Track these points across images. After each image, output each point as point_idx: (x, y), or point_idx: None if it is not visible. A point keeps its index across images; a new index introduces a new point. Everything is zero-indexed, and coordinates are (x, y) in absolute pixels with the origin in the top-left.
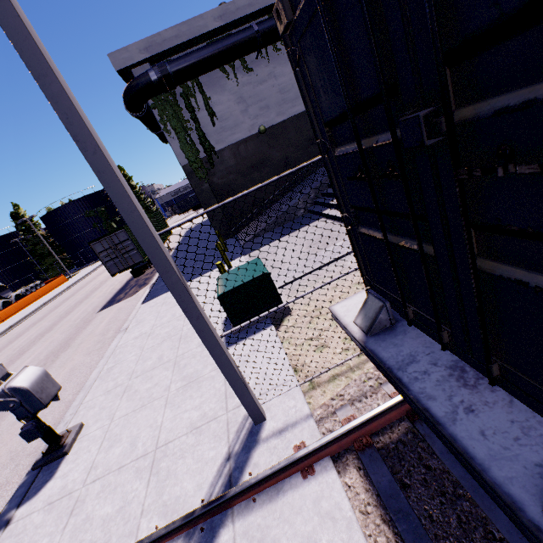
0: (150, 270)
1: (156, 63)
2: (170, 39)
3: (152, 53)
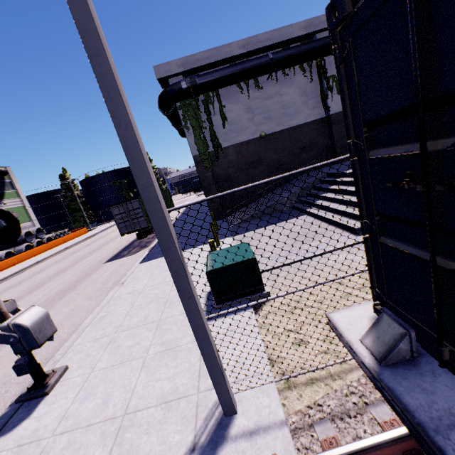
0: (152, 235)
1: (188, 76)
2: (202, 59)
3: (186, 68)
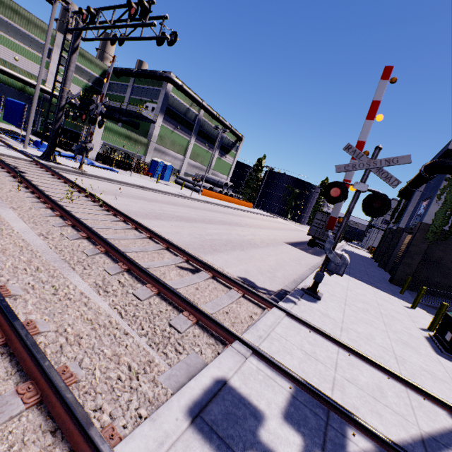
0: (317, 249)
1: None
2: None
3: None
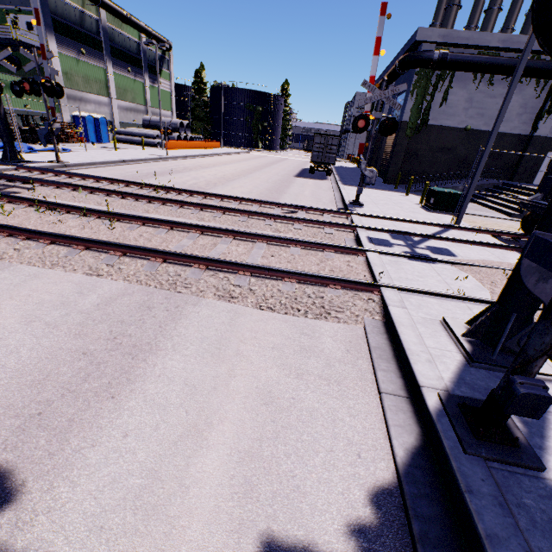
0: (318, 174)
1: (439, 46)
2: (462, 38)
3: (444, 40)
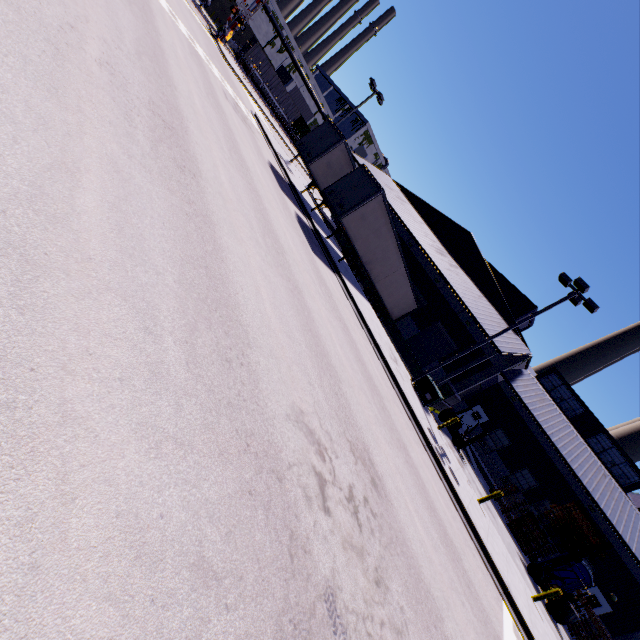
0: None
1: None
2: None
3: None
